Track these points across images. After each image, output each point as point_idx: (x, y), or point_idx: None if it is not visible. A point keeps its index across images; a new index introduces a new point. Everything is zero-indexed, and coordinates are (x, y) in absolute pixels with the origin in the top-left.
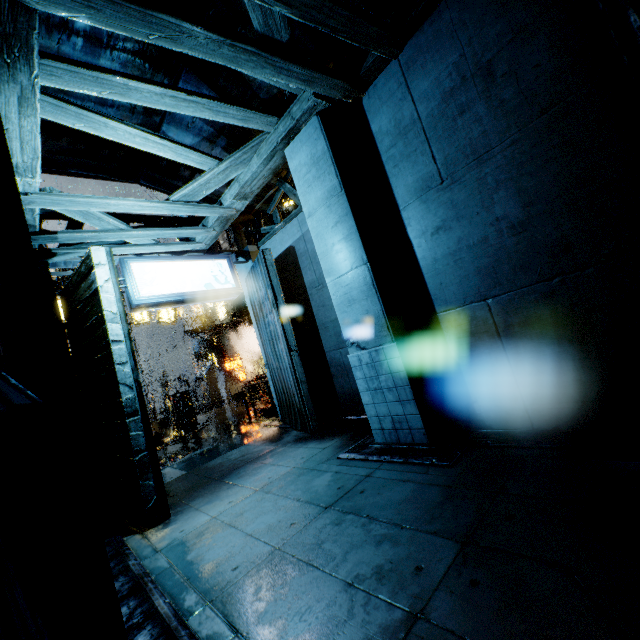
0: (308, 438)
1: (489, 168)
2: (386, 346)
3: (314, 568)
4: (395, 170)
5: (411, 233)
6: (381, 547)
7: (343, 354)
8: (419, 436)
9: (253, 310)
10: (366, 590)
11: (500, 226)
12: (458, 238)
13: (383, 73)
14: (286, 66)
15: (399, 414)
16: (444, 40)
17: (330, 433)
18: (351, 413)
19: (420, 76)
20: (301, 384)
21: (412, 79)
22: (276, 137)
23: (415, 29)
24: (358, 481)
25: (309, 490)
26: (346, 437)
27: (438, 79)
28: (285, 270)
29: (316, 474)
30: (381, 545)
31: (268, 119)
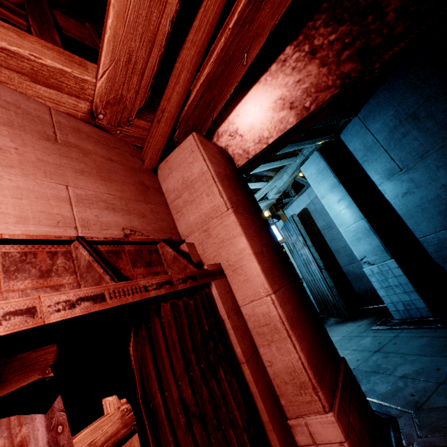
0: (344, 321)
1: (429, 160)
2: (388, 262)
3: (379, 373)
4: (369, 167)
5: (387, 197)
6: (414, 364)
7: (354, 267)
8: (425, 312)
9: (288, 247)
10: (411, 378)
11: (446, 188)
12: (420, 197)
13: (350, 123)
14: (303, 143)
15: (407, 300)
16: (383, 106)
17: (359, 317)
18: (369, 304)
19: (373, 122)
20: (332, 288)
21: (368, 124)
22: (296, 165)
23: (364, 103)
24: (390, 339)
25: (360, 345)
26: (372, 318)
27: (384, 123)
28: (303, 222)
29: (360, 338)
30: (414, 363)
31: (291, 159)
